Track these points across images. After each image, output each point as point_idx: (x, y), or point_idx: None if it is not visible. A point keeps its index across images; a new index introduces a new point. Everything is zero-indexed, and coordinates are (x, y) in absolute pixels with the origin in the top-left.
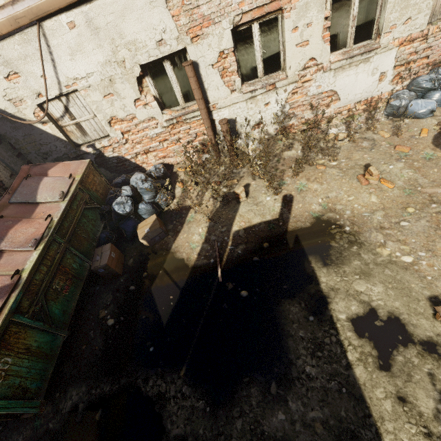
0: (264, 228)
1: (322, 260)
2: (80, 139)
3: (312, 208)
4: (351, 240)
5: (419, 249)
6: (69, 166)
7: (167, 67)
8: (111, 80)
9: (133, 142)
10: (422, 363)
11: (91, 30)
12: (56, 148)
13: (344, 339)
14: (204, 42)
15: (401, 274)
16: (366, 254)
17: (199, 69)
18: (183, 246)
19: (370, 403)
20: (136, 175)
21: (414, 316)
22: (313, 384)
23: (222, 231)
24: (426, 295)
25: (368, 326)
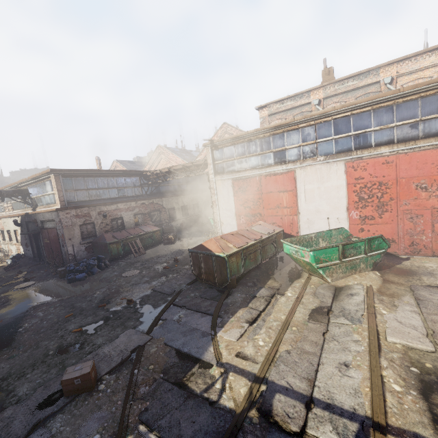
0: None
1: None
2: None
3: None
4: None
5: None
6: None
7: None
8: None
9: None
10: None
11: None
12: None
13: None
14: None
15: None
16: None
17: None
18: None
19: None
20: None
21: None
22: None
23: None
24: None
25: None
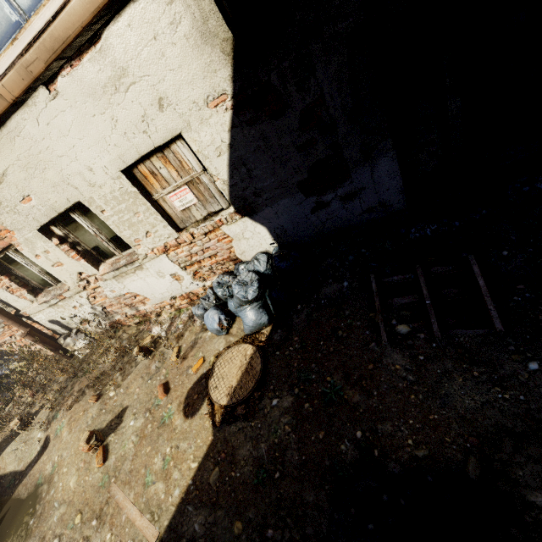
0: (6, 482)
1: None
2: None
3: (46, 467)
4: None
5: None
6: None
7: None
8: None
9: None
10: None
11: None
12: None
13: None
14: None
15: None
16: None
17: None
18: None
19: None
20: None
21: None
22: None
23: None
24: None
25: None
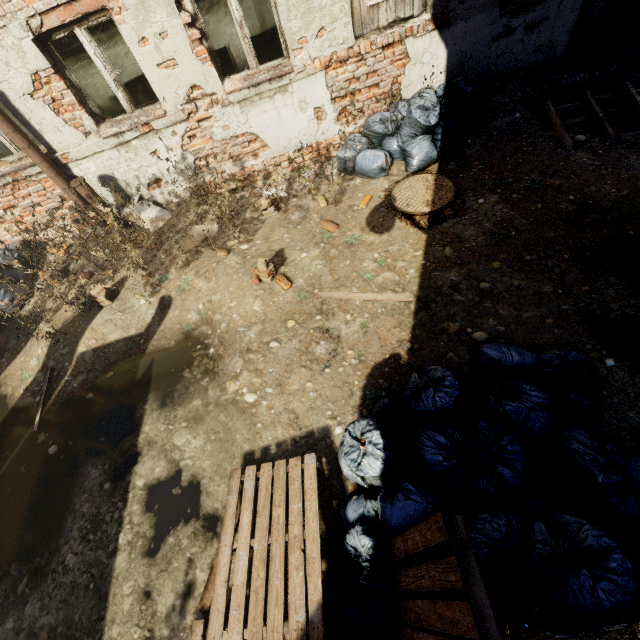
0: (120, 348)
1: (163, 399)
2: None
3: (188, 318)
4: (209, 368)
5: (271, 383)
6: None
7: None
8: None
9: None
10: (191, 545)
11: None
12: None
13: (127, 515)
14: None
15: (235, 420)
16: (214, 390)
17: (10, 100)
18: (14, 375)
19: (112, 602)
20: None
21: (219, 480)
22: (64, 579)
23: (63, 354)
24: (245, 450)
25: (165, 496)
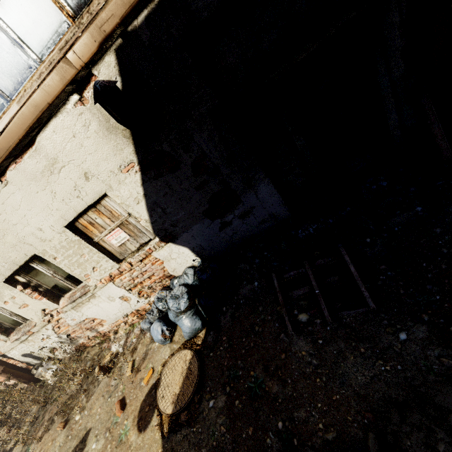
0: None
1: None
2: None
3: None
4: None
5: None
6: None
7: None
8: None
9: None
10: None
11: None
12: None
13: None
14: None
15: None
16: None
17: None
18: None
19: None
20: None
21: None
22: None
23: None
24: None
25: None
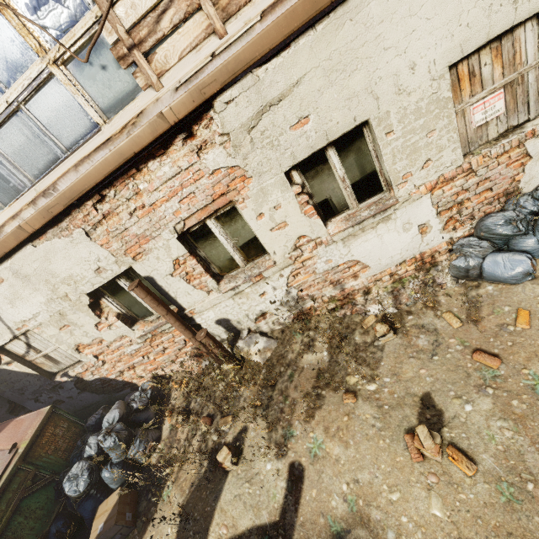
0: None
1: None
2: (54, 367)
3: (332, 505)
4: None
5: None
6: (21, 425)
7: (122, 285)
8: (62, 313)
9: (112, 361)
10: None
11: (21, 279)
12: (29, 382)
13: None
14: (150, 256)
15: None
16: None
17: (156, 281)
18: None
19: None
20: (109, 413)
21: None
22: None
23: None
24: None
25: None
